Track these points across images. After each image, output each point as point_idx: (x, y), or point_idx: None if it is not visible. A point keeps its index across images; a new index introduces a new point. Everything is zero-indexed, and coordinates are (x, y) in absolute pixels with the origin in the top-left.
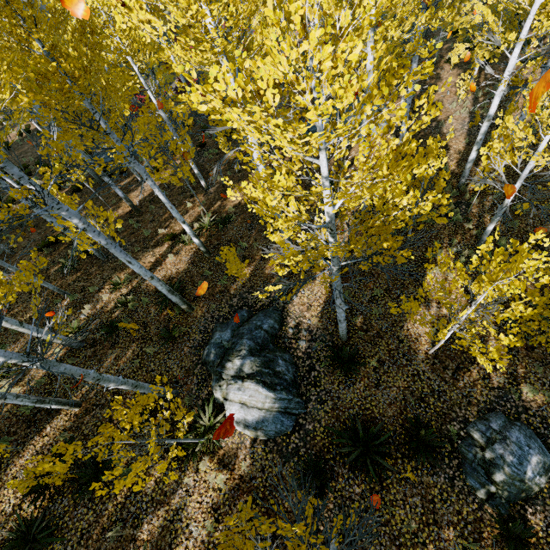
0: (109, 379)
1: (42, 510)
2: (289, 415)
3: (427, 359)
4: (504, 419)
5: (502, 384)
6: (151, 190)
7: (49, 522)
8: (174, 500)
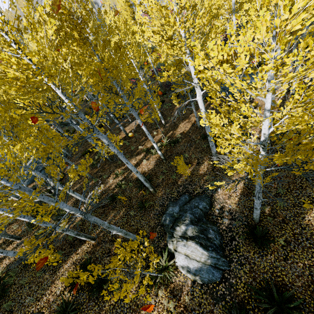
0: (113, 228)
1: (73, 297)
2: (217, 269)
3: None
4: None
5: None
6: (135, 126)
7: (76, 305)
8: (142, 311)
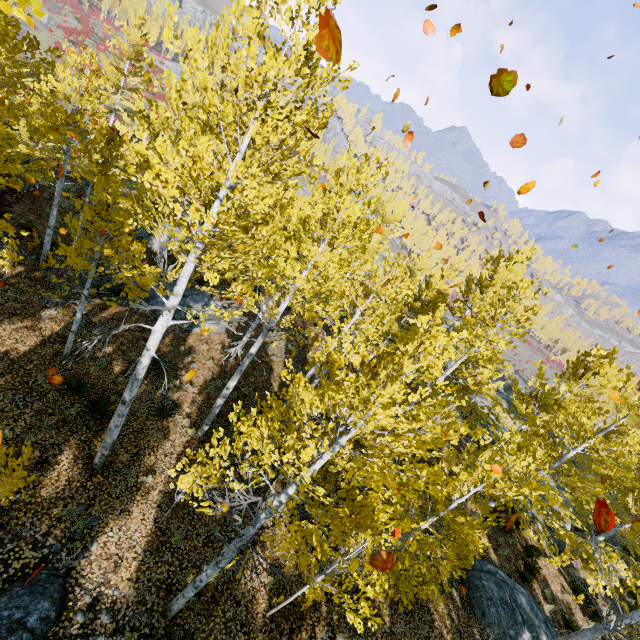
0: None
1: None
2: None
3: (265, 625)
4: None
5: None
6: None
7: None
8: None
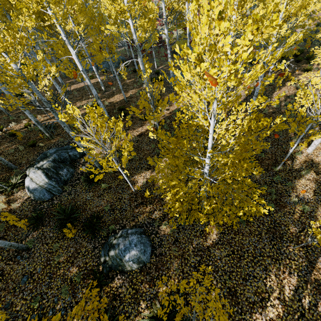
0: None
1: None
2: (50, 193)
3: (131, 194)
4: (138, 231)
5: (156, 218)
6: (82, 86)
7: None
8: None
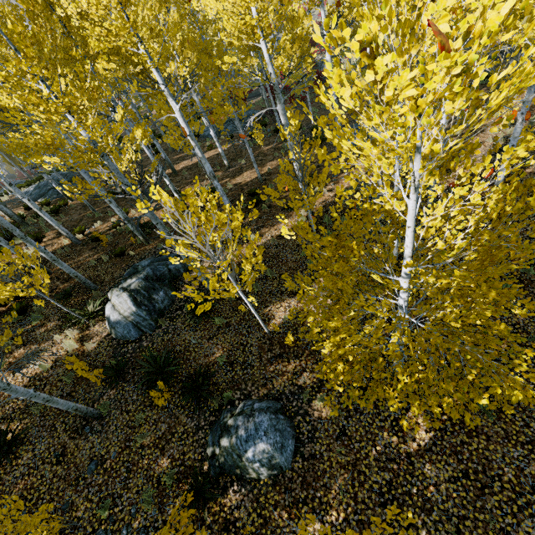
0: (32, 243)
1: None
2: (138, 329)
3: (262, 337)
4: (271, 406)
5: (305, 385)
6: (196, 161)
7: None
8: (44, 344)
